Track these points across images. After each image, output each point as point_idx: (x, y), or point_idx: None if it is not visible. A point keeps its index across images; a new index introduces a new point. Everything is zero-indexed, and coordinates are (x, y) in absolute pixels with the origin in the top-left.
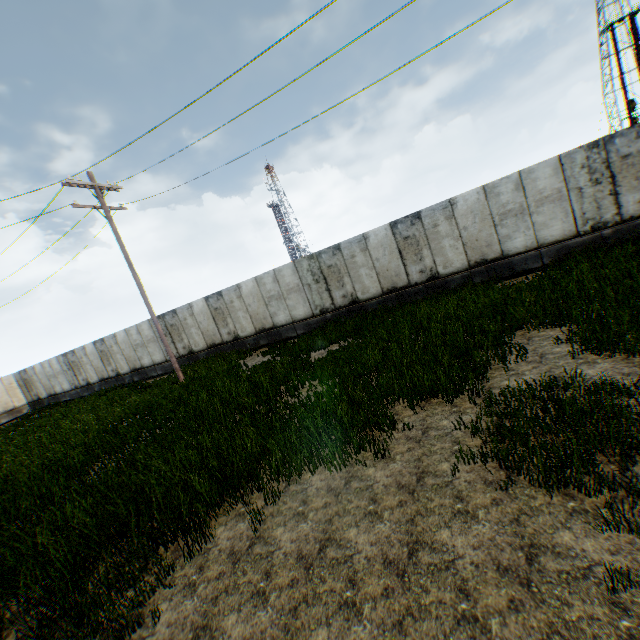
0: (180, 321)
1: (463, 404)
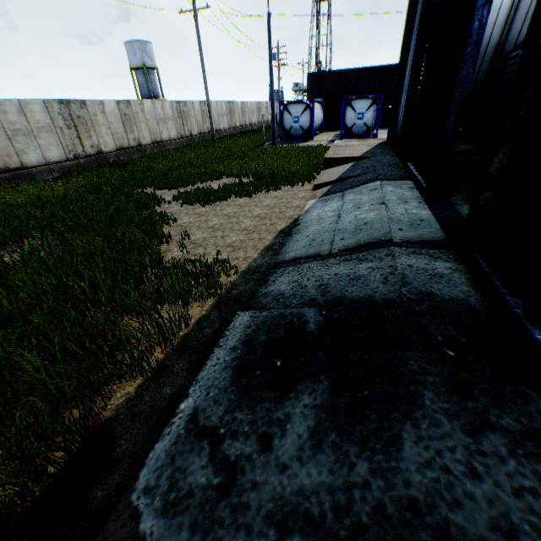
0: None
1: (165, 206)
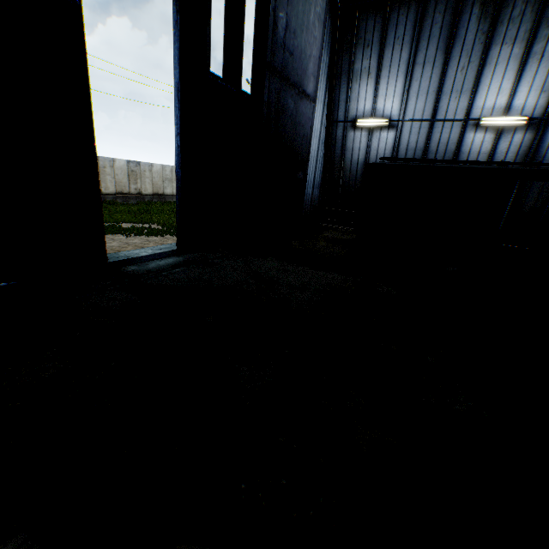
0: None
1: None
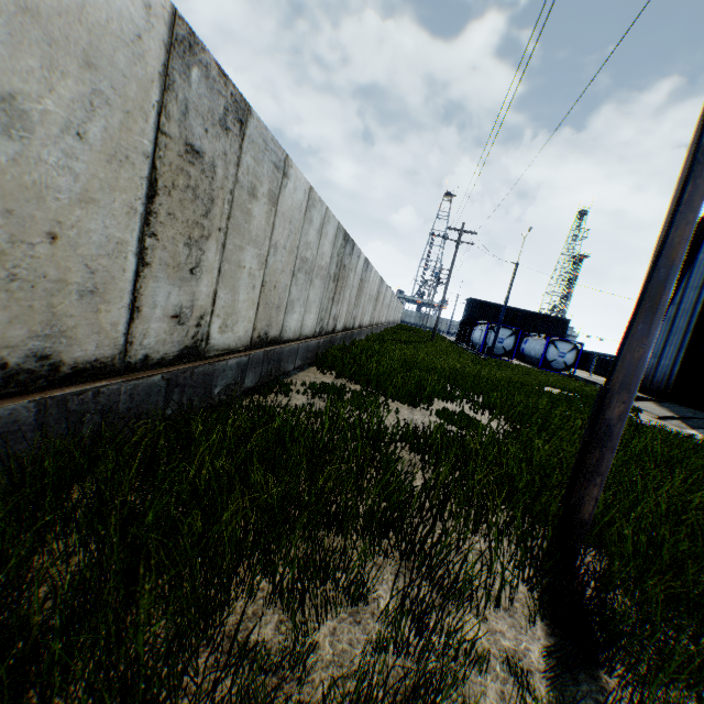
0: None
1: None
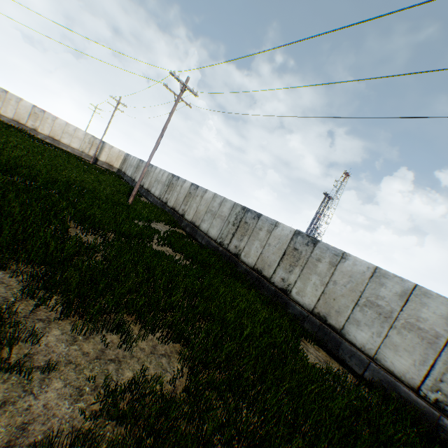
0: (176, 184)
1: (22, 304)
